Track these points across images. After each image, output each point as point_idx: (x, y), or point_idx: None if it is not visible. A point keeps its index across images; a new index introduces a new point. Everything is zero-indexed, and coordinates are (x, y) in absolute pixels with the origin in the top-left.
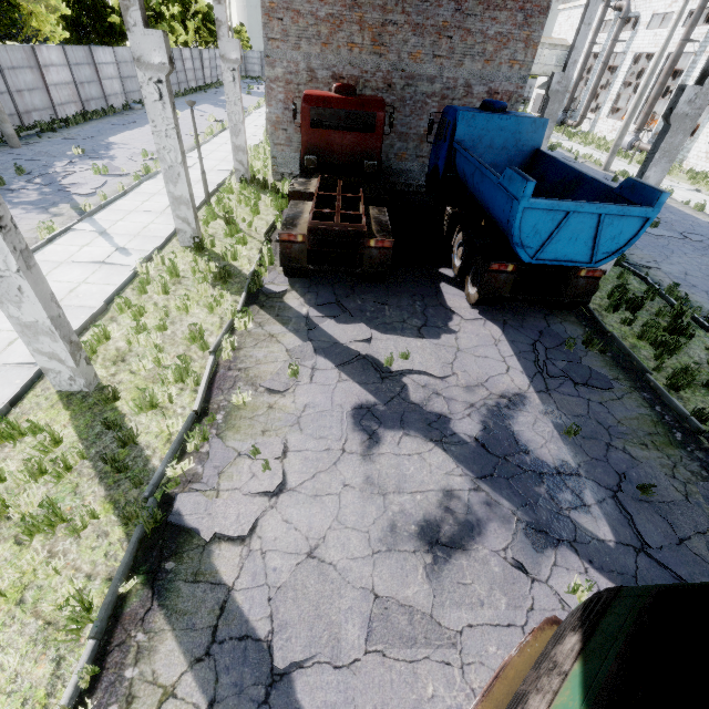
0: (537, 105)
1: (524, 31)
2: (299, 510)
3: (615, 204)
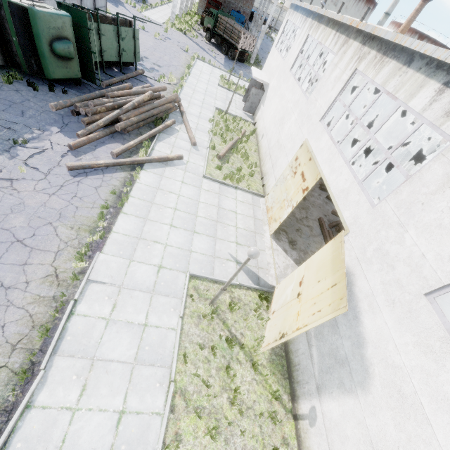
0: None
1: (251, 1)
2: (202, 33)
3: (240, 23)
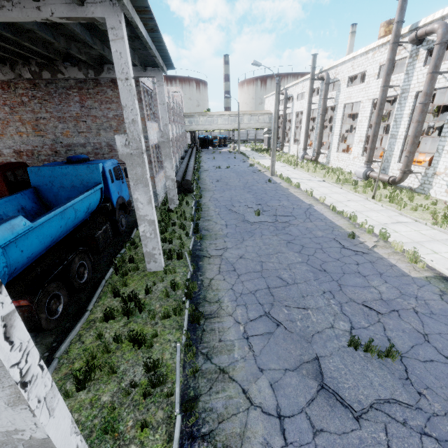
0: (266, 142)
1: None
2: None
3: None
